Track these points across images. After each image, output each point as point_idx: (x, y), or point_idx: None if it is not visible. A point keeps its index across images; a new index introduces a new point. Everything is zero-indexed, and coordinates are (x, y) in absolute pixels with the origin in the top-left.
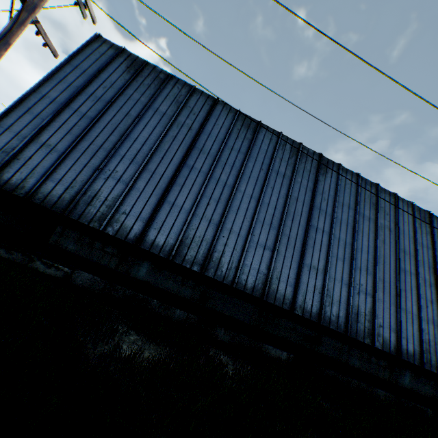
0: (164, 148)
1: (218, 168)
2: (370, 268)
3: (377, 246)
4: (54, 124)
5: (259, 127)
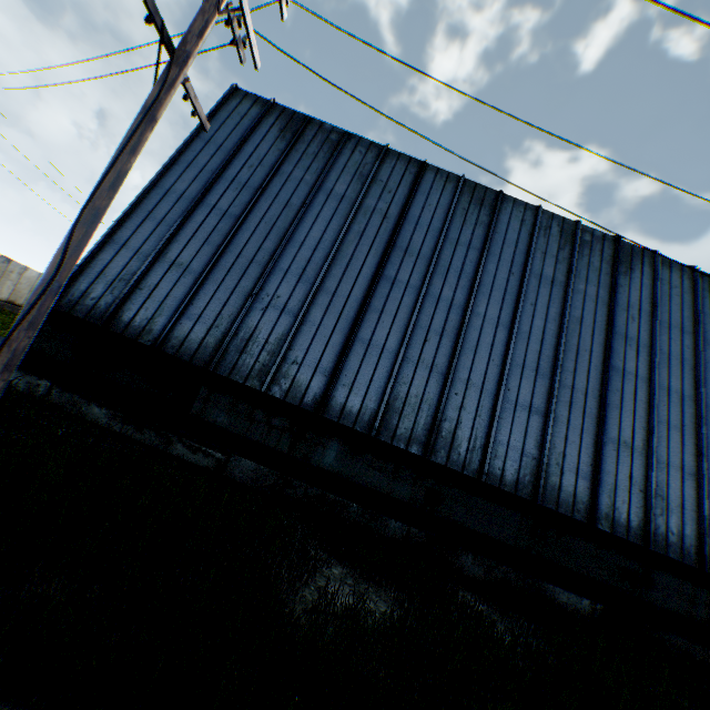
0: (347, 253)
1: (437, 277)
2: None
3: None
4: (184, 232)
5: (500, 202)
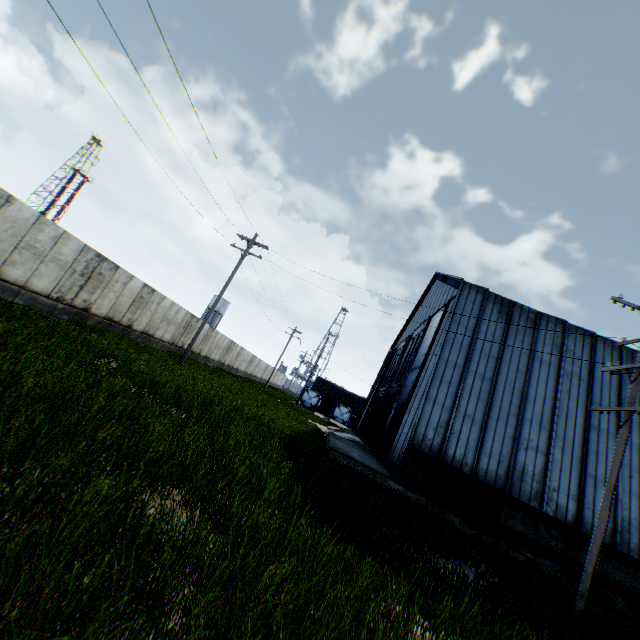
0: (563, 407)
1: None
2: None
3: None
4: (464, 392)
5: None
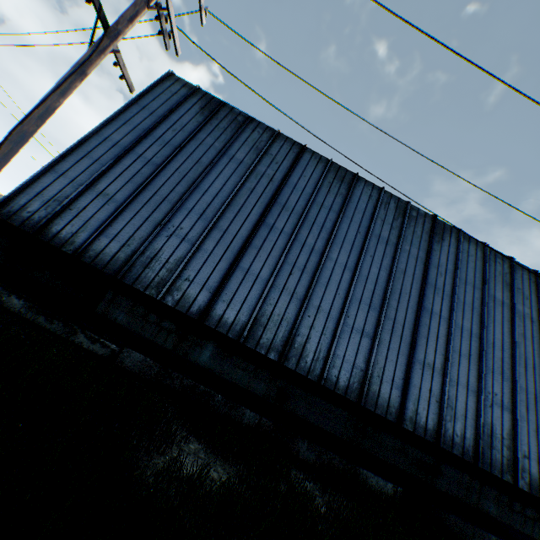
0: (239, 203)
1: (304, 228)
2: (506, 371)
3: (515, 341)
4: (114, 171)
5: (356, 181)
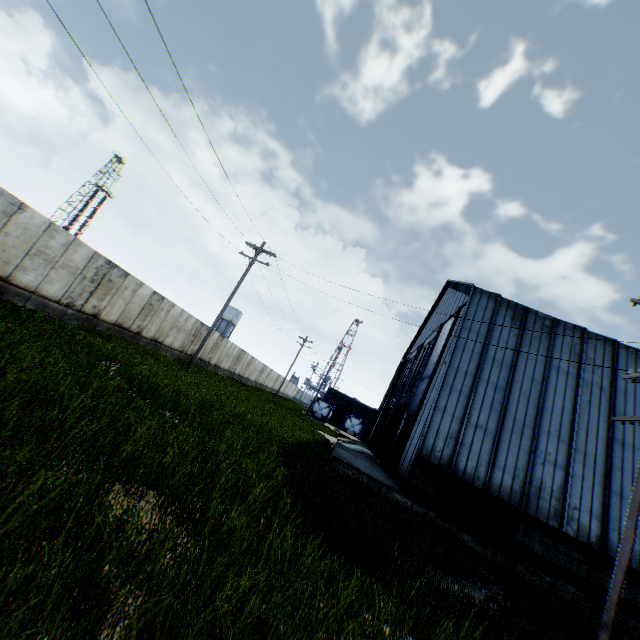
0: (583, 419)
1: None
2: None
3: None
4: (476, 401)
5: None
